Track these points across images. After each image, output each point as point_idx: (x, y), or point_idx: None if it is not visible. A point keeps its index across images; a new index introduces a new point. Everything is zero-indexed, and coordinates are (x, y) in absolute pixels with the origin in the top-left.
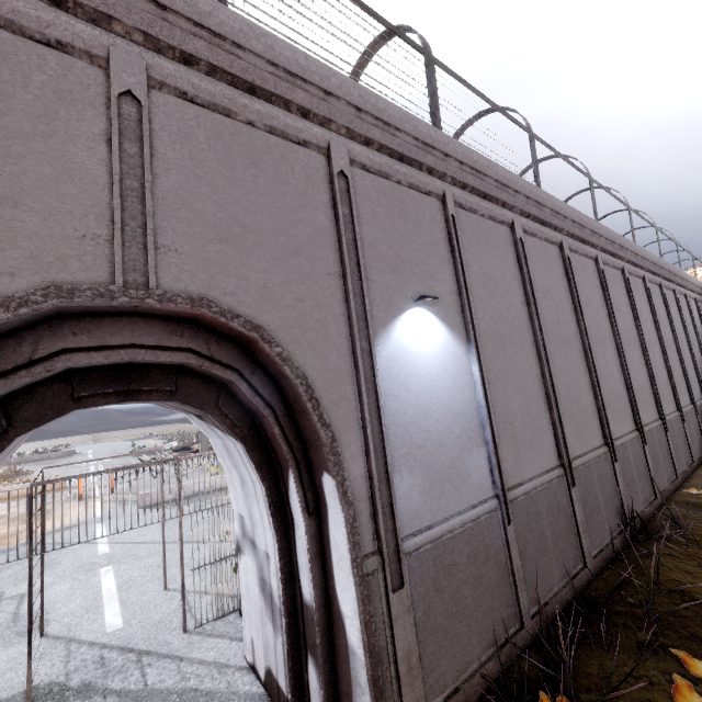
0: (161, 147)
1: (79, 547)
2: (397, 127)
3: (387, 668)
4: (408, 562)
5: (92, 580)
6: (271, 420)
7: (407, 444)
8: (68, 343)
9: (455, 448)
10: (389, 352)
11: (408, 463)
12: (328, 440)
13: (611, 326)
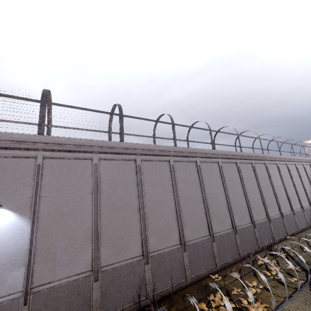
0: None
1: None
2: None
3: None
4: None
5: None
6: None
7: None
8: None
9: None
10: None
11: None
12: None
13: (173, 192)
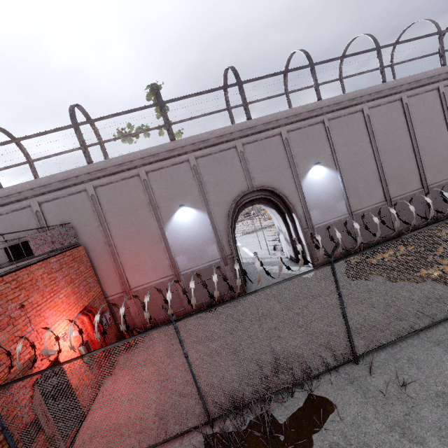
0: (248, 158)
1: None
2: (300, 113)
3: (312, 248)
4: (316, 230)
5: (241, 250)
6: (279, 204)
7: (314, 204)
8: (244, 199)
9: (331, 202)
10: (306, 182)
11: (315, 208)
12: (292, 207)
13: (446, 125)
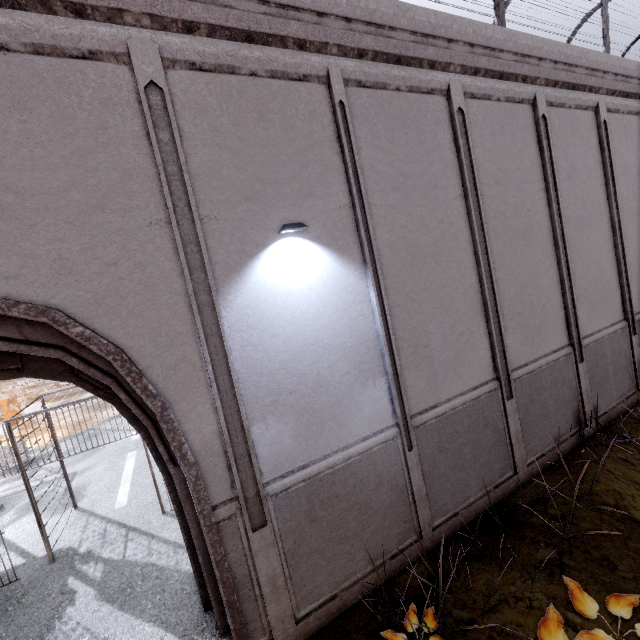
0: None
1: (121, 434)
2: None
3: (251, 589)
4: (274, 502)
5: (120, 463)
6: (114, 388)
7: (274, 392)
8: None
9: (342, 385)
10: (246, 299)
11: (275, 411)
12: (157, 410)
13: (607, 197)
